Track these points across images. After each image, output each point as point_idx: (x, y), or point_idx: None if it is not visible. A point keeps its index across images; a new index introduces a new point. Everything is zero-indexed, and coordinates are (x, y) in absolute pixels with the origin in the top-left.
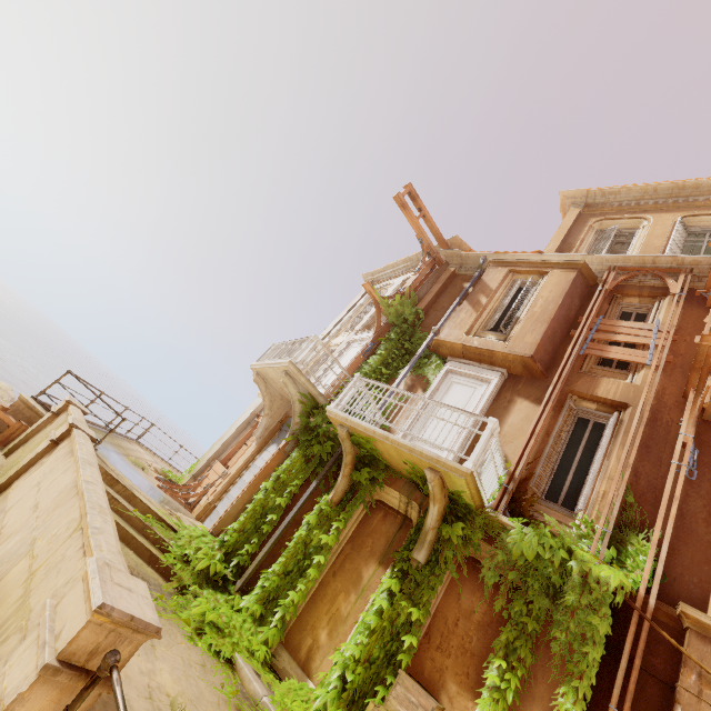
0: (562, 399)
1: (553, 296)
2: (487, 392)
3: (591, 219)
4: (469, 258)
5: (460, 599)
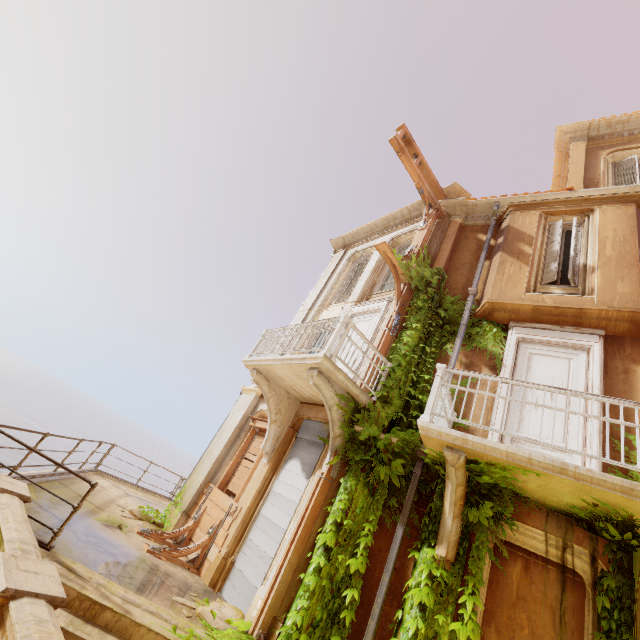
0: None
1: (622, 234)
2: (594, 364)
3: (601, 152)
4: (476, 206)
5: None
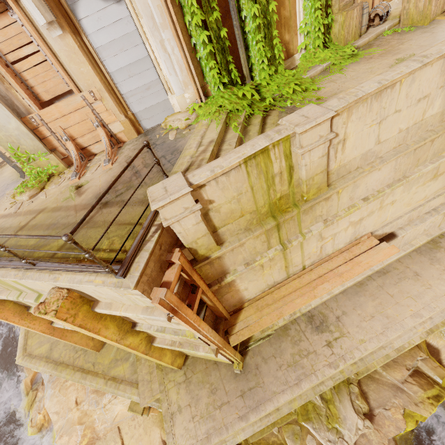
0: None
1: None
2: None
3: None
4: None
5: None
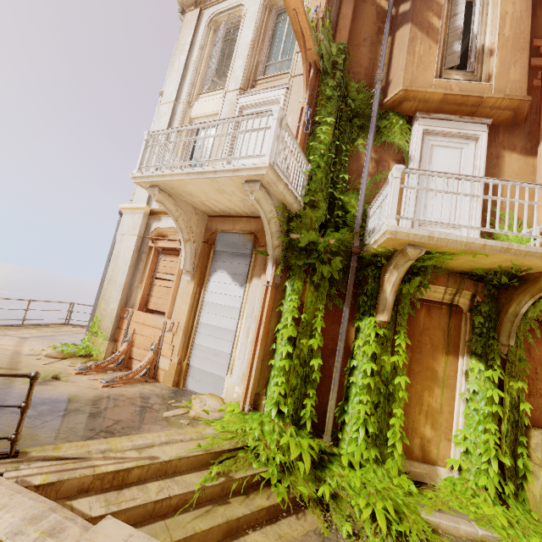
0: None
1: (520, 10)
2: (482, 152)
3: None
4: None
5: (531, 353)
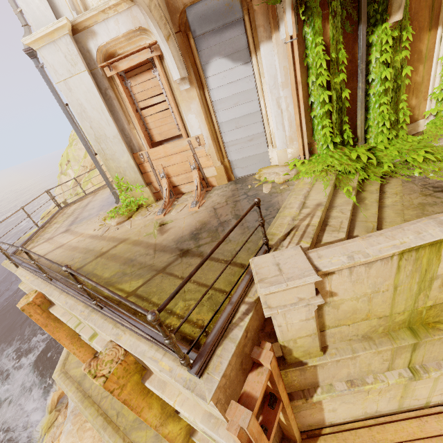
0: None
1: None
2: None
3: None
4: None
5: None
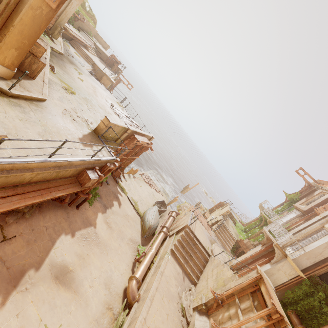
0: (307, 219)
1: (322, 199)
2: (294, 216)
3: None
4: (319, 186)
5: None
